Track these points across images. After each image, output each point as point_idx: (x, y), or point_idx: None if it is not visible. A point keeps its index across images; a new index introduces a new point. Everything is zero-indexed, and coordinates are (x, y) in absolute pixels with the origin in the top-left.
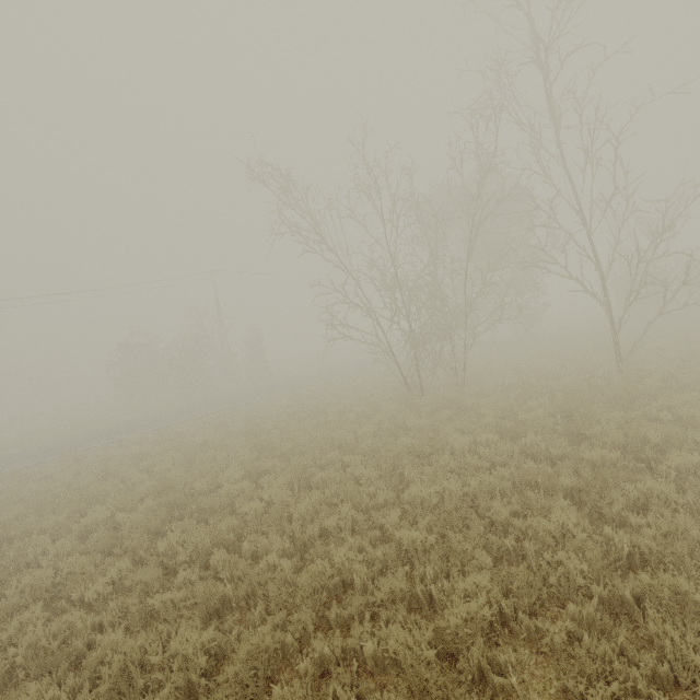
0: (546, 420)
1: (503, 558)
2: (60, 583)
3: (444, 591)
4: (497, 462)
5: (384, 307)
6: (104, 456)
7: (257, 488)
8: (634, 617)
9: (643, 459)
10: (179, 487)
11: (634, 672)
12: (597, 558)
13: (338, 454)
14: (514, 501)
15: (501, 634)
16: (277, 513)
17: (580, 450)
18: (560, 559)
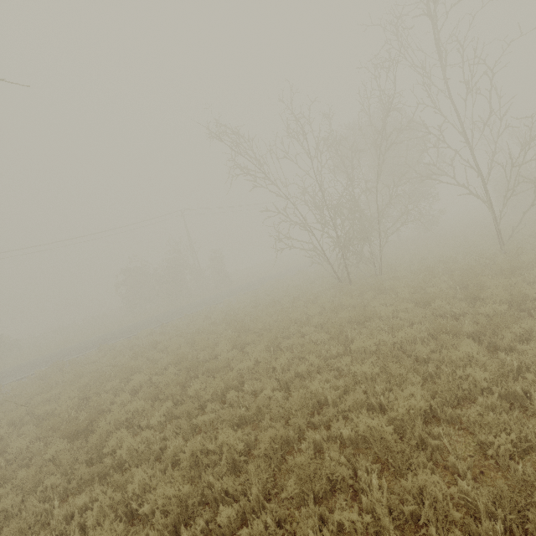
0: (448, 290)
1: (428, 379)
2: (127, 420)
3: (389, 401)
4: (414, 321)
5: (316, 222)
6: (129, 345)
7: (245, 353)
8: (524, 404)
9: (525, 310)
10: (189, 358)
11: (526, 429)
12: (495, 370)
13: (297, 328)
14: (431, 344)
15: (432, 422)
16: (264, 365)
17: (476, 307)
18: (469, 373)
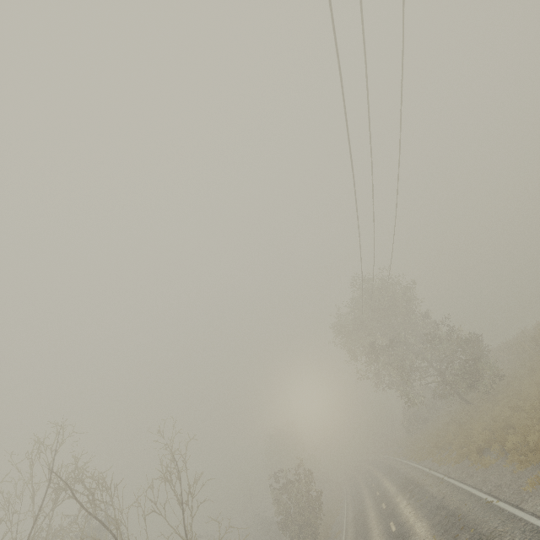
0: None
1: None
2: None
3: None
4: None
5: None
6: None
7: None
8: None
9: None
10: None
11: None
12: None
13: None
14: None
15: None
16: None
17: None
18: None
